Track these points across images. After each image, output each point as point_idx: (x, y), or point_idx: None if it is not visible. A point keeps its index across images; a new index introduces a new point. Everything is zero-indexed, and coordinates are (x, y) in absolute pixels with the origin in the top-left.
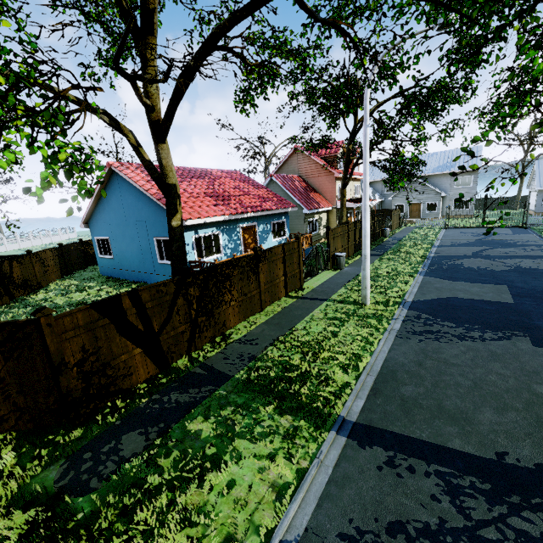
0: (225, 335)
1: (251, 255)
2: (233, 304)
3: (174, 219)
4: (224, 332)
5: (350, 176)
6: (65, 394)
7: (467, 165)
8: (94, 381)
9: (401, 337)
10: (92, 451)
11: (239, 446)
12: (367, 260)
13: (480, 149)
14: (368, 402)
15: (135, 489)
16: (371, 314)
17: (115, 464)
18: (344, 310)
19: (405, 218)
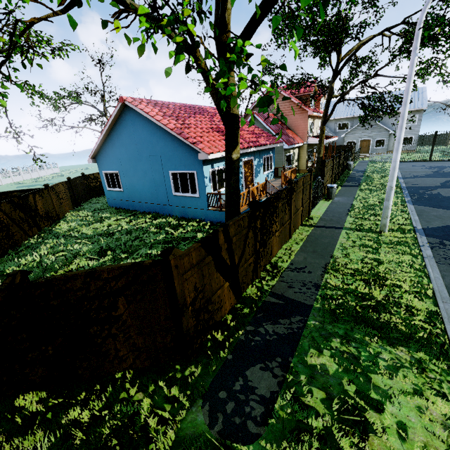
0: (272, 263)
1: (287, 188)
2: (277, 234)
3: (235, 151)
4: (270, 260)
5: (331, 114)
6: (185, 334)
7: (414, 105)
8: (201, 317)
9: (443, 263)
10: (225, 390)
11: (377, 382)
12: (393, 192)
13: (425, 90)
14: None
15: (310, 436)
16: (395, 241)
17: (260, 405)
18: (368, 237)
19: (359, 153)
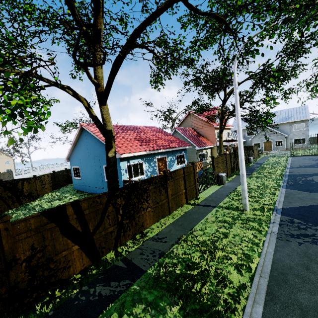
0: (143, 233)
1: (161, 175)
2: (149, 210)
3: (110, 152)
4: (142, 230)
5: (224, 126)
6: (13, 286)
7: (300, 117)
8: (39, 273)
9: (282, 239)
10: None
11: None
12: (244, 178)
13: (307, 107)
14: (267, 309)
15: None
16: (251, 218)
17: None
18: (230, 214)
19: (262, 151)
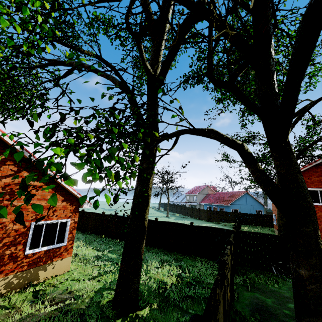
0: None
1: None
2: None
3: None
4: None
5: None
6: None
7: None
8: None
9: None
10: None
11: None
12: None
13: None
14: None
15: None
16: None
17: None
18: None
19: None
